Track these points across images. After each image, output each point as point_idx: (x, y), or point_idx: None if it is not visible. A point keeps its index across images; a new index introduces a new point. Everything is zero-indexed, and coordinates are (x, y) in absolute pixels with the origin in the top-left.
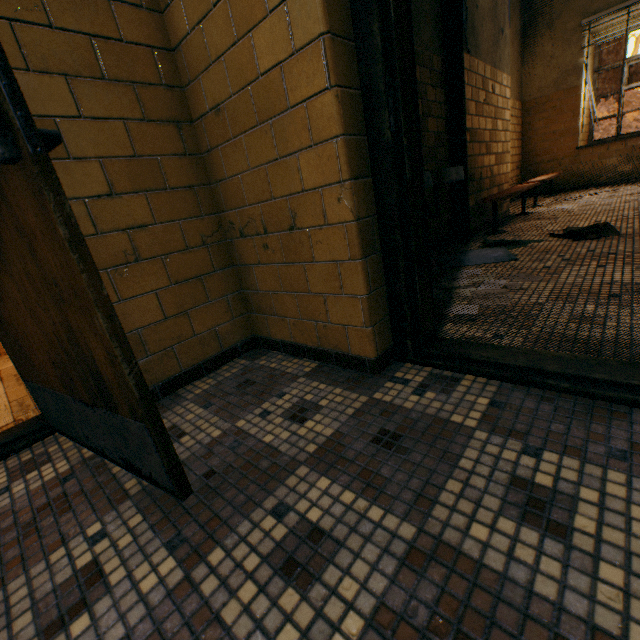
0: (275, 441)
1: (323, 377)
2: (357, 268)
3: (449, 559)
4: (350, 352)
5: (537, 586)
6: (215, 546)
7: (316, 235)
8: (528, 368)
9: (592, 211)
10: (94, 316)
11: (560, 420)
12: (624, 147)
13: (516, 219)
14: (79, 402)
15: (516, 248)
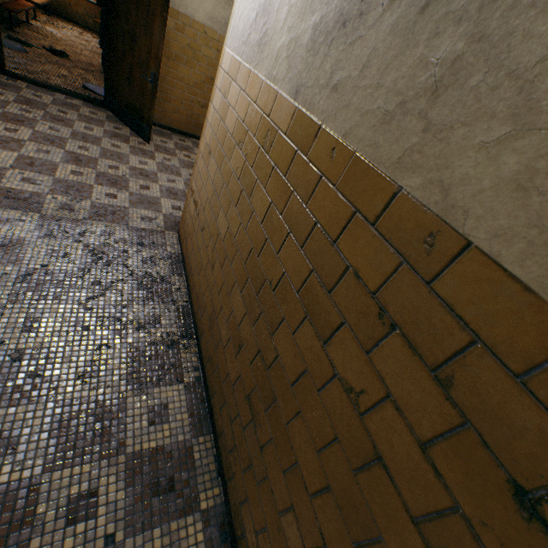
0: None
1: None
2: None
3: (25, 98)
4: None
5: (38, 100)
6: None
7: None
8: (36, 82)
9: (66, 43)
10: None
11: (42, 91)
12: (88, 6)
13: (25, 26)
14: None
15: (28, 48)
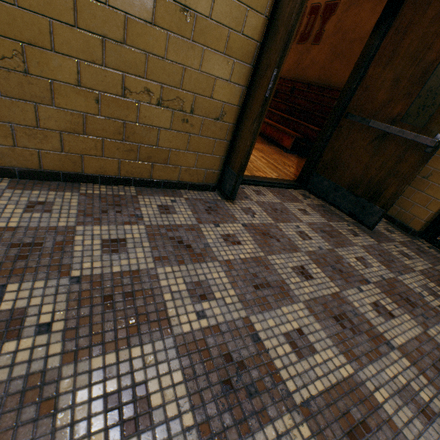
0: (384, 233)
1: (391, 226)
2: (439, 204)
3: None
4: (407, 224)
5: None
6: (381, 243)
7: (433, 186)
8: None
9: None
10: (403, 185)
11: None
12: None
13: None
14: (349, 192)
15: None
